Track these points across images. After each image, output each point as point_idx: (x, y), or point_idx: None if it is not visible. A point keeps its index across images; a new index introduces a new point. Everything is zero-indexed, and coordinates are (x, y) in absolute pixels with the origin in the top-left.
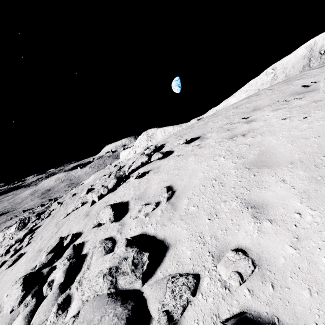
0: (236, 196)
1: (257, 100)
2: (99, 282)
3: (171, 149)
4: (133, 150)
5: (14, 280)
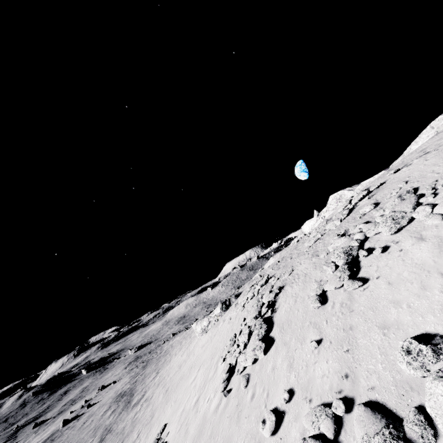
0: (442, 163)
1: (438, 136)
2: (396, 200)
3: (381, 183)
4: (320, 216)
5: (313, 262)
